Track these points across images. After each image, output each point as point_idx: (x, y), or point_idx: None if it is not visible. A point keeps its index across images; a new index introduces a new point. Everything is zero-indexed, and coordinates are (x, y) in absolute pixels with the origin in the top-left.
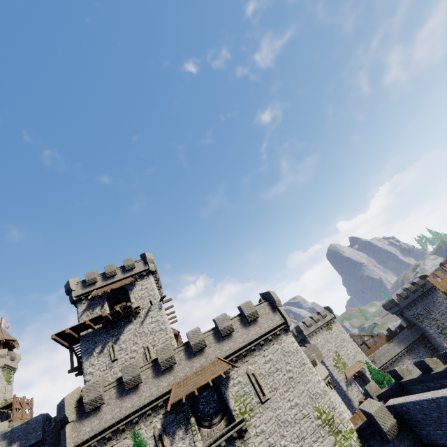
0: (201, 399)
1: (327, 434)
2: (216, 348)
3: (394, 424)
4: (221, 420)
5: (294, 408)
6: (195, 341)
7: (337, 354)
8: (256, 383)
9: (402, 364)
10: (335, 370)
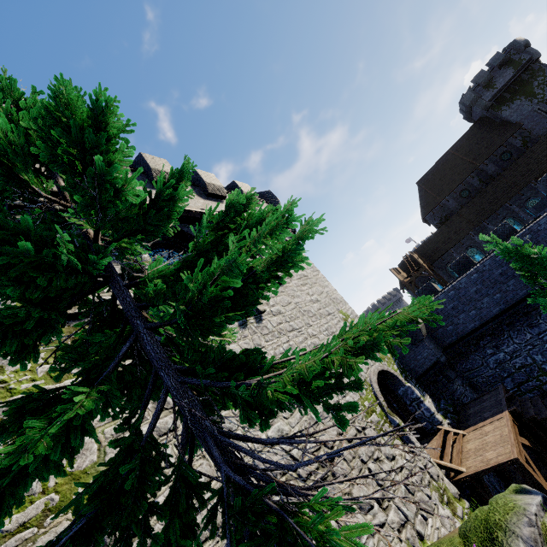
0: None
1: None
2: (195, 199)
3: (423, 324)
4: None
5: (316, 302)
6: (160, 168)
7: None
8: None
9: None
10: None
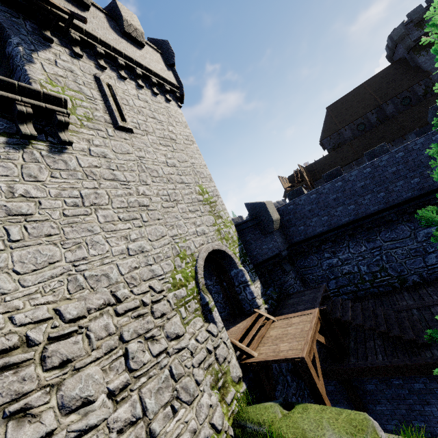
0: None
1: (208, 212)
2: None
3: (278, 219)
4: None
5: (170, 166)
6: None
7: None
8: (113, 99)
9: None
10: None
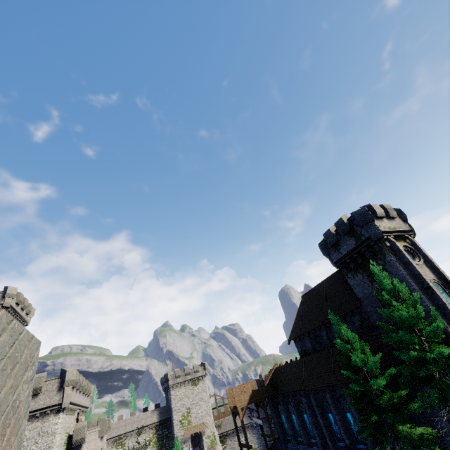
0: None
1: None
2: None
3: None
4: None
5: None
6: None
7: (189, 411)
8: None
9: (242, 436)
10: (178, 425)
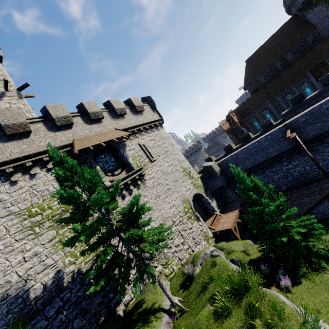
0: (100, 160)
1: (188, 178)
2: (112, 122)
3: (219, 170)
4: (121, 173)
5: (171, 166)
6: (93, 110)
7: None
8: (146, 150)
9: None
10: None
